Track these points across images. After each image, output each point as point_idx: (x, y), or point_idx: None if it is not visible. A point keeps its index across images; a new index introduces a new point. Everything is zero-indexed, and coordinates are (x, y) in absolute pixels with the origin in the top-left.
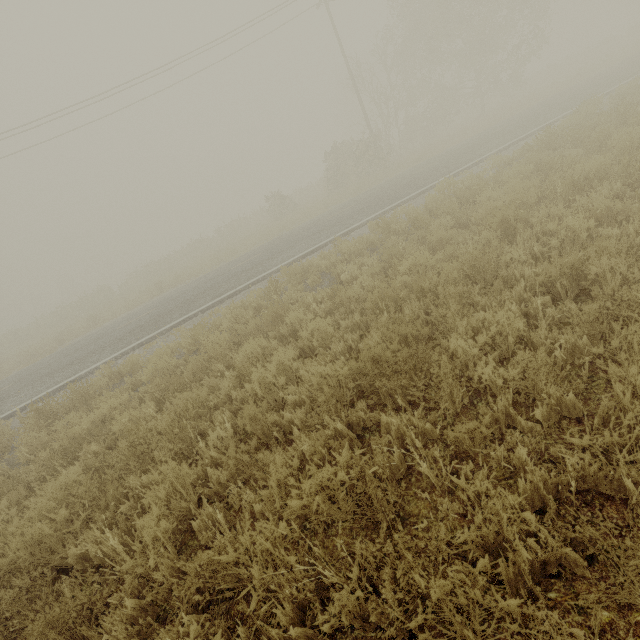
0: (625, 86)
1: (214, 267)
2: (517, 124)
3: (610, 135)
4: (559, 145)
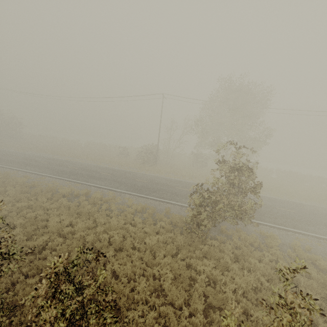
0: (94, 194)
1: (61, 157)
2: (134, 183)
3: (23, 197)
4: (43, 192)
